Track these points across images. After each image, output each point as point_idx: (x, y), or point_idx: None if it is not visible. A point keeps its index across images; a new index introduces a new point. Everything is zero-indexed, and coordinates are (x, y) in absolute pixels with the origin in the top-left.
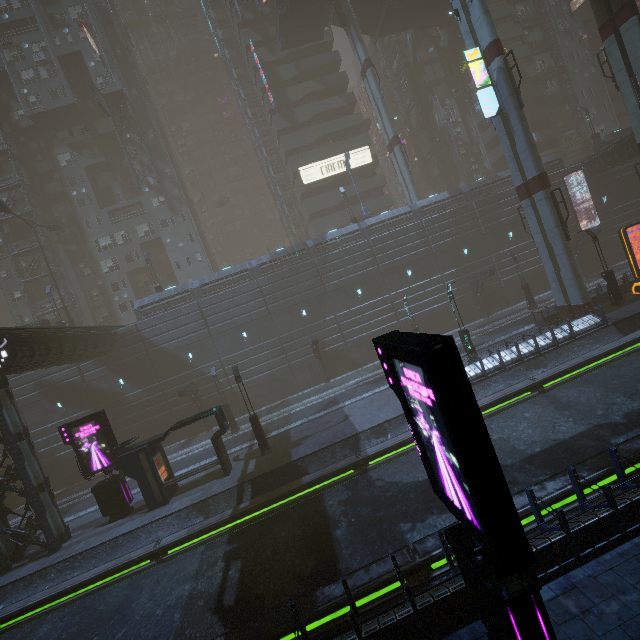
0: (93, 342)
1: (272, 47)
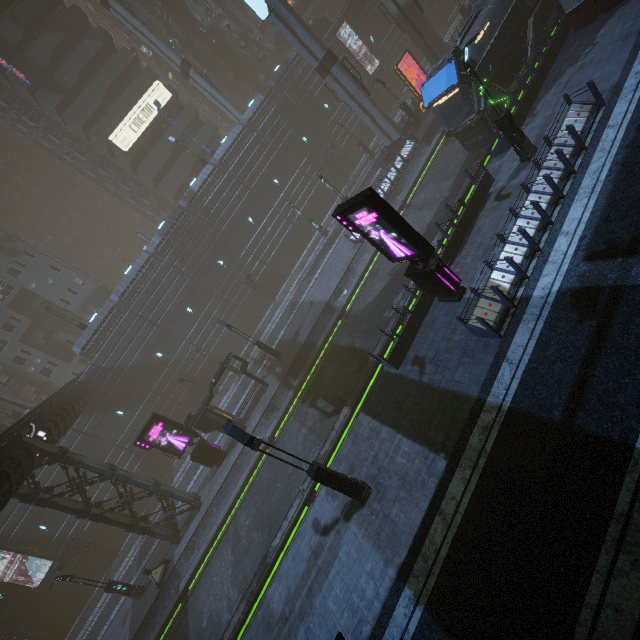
0: (77, 397)
1: None
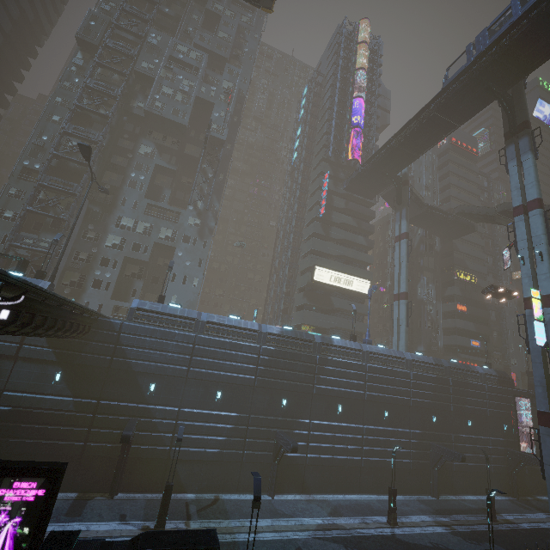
0: (76, 325)
1: (337, 183)
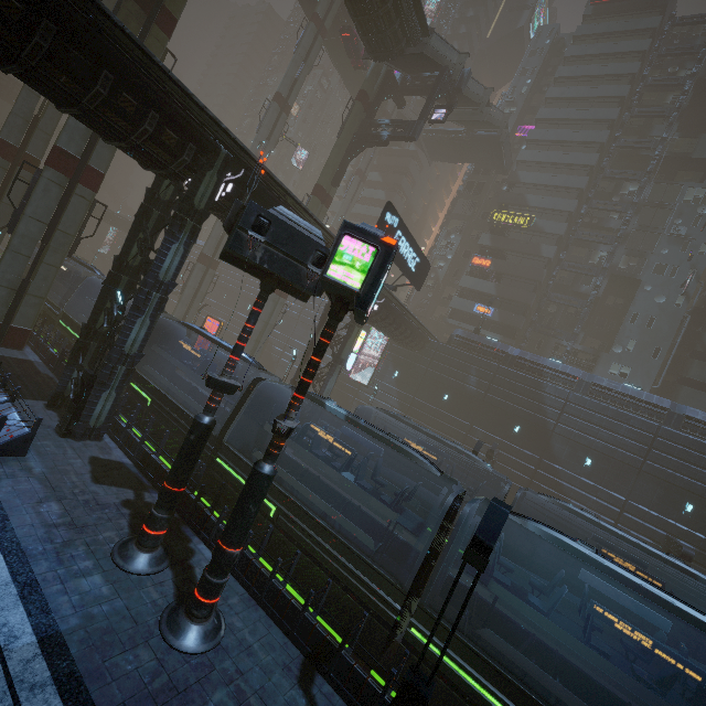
0: None
1: None
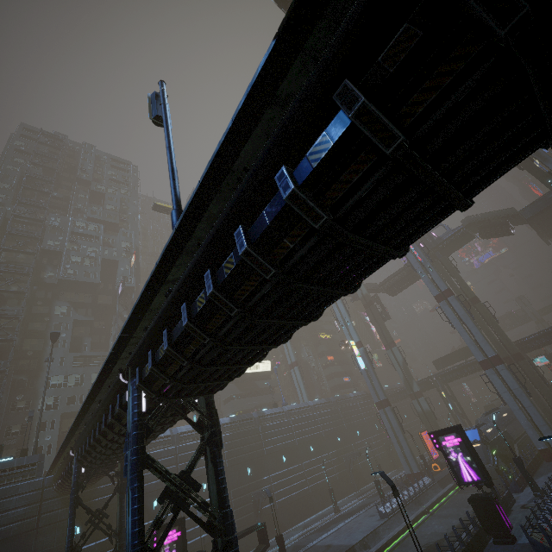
0: None
1: None
